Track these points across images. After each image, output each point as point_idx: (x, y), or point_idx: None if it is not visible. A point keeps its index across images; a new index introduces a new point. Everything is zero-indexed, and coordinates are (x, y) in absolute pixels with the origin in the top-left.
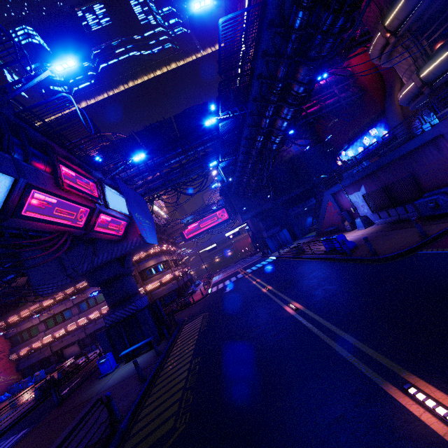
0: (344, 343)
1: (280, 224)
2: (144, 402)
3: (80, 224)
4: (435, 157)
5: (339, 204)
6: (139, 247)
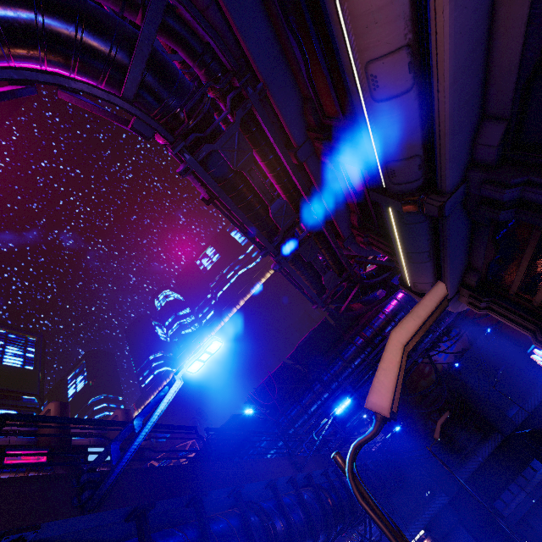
0: None
1: (493, 541)
2: None
3: None
4: None
5: None
6: None
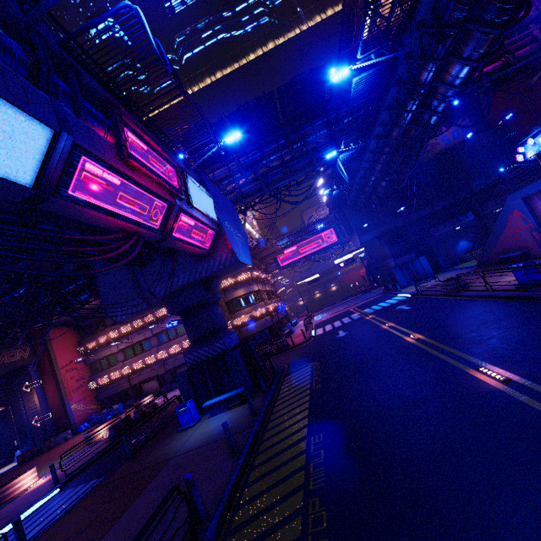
0: None
1: (415, 249)
2: (239, 494)
3: (155, 224)
4: None
5: (535, 213)
6: (229, 267)
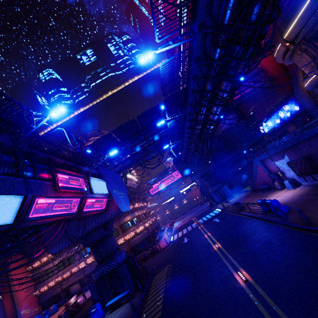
0: None
1: (221, 181)
2: None
3: (73, 210)
4: None
5: (267, 168)
6: (117, 215)
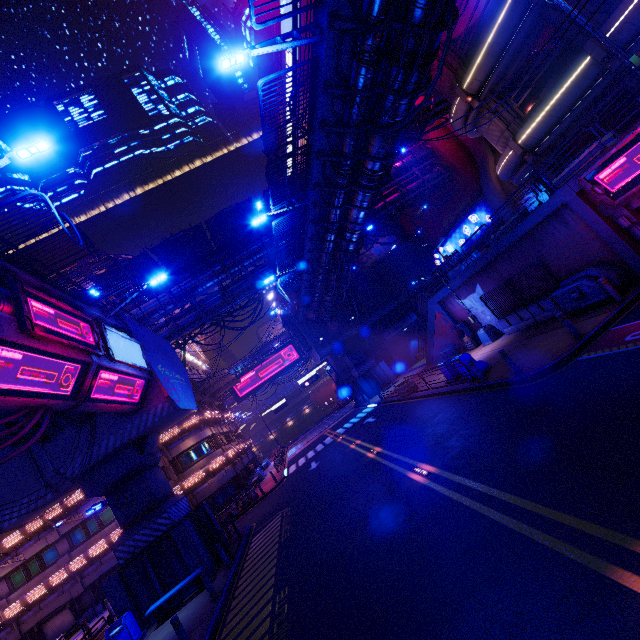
0: (519, 513)
1: (374, 355)
2: None
3: (66, 391)
4: (563, 233)
5: (450, 314)
6: (168, 418)
